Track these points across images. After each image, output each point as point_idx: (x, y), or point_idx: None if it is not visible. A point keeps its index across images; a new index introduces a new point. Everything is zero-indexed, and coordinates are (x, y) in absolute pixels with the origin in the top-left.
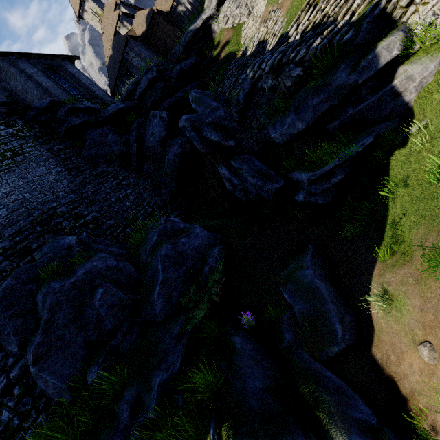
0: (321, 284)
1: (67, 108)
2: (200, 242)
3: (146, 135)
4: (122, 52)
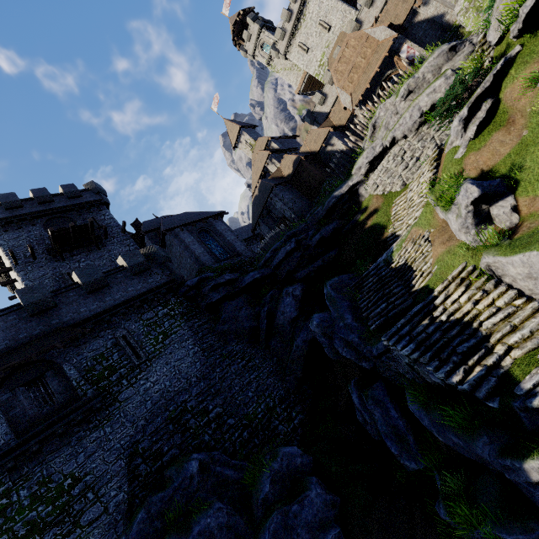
0: None
1: (211, 286)
2: (314, 513)
3: (277, 311)
4: (267, 198)
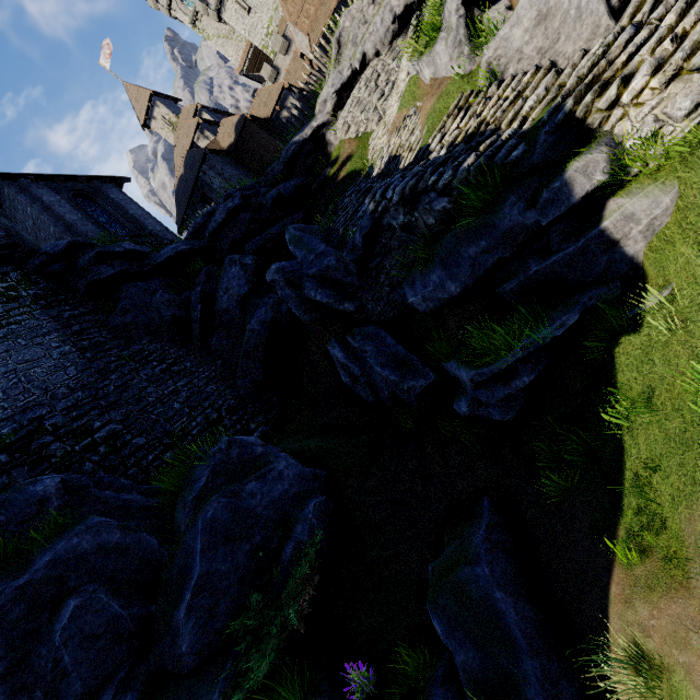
0: (506, 602)
1: (94, 252)
2: (284, 488)
3: (217, 291)
4: (197, 171)
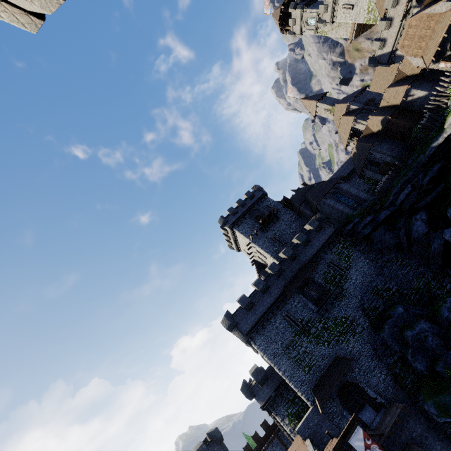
0: None
1: (362, 227)
2: None
3: (411, 231)
4: (367, 154)
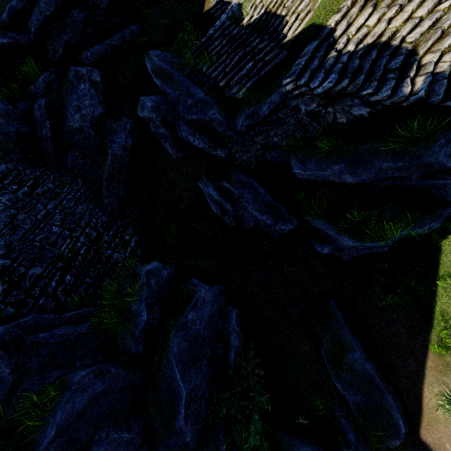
0: (371, 368)
1: None
2: (209, 309)
3: (65, 107)
4: None
